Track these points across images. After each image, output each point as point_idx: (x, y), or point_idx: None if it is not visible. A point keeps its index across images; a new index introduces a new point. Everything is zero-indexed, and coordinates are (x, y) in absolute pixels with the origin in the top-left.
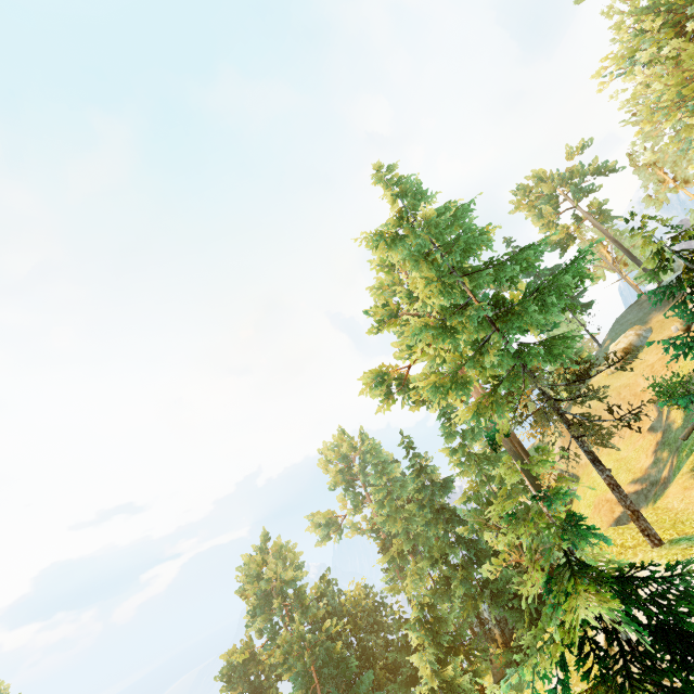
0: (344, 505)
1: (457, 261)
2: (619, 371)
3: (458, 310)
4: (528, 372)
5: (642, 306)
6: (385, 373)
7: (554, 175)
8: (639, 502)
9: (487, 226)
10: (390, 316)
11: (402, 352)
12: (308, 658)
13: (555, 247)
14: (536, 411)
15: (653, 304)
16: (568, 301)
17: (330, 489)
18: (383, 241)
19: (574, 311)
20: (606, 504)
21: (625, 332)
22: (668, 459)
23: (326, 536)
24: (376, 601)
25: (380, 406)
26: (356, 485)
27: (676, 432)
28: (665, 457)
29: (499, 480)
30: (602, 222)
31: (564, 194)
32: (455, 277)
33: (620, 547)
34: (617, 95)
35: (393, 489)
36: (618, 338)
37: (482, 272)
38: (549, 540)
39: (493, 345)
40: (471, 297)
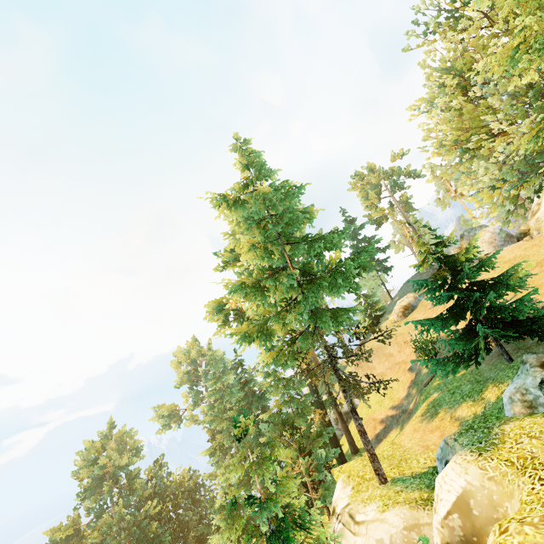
0: (187, 400)
1: (282, 231)
2: (399, 321)
3: (275, 272)
4: (317, 334)
5: (422, 276)
6: (225, 304)
7: (380, 170)
8: (392, 424)
9: (312, 206)
10: (235, 259)
11: (239, 291)
12: (124, 538)
13: (374, 223)
14: (318, 366)
15: (415, 290)
16: (351, 285)
17: (176, 387)
18: (226, 202)
19: (355, 292)
20: (372, 422)
21: (408, 293)
22: (415, 395)
23: (167, 425)
24: (198, 483)
25: (217, 330)
26: (199, 384)
27: (423, 376)
28: (414, 393)
29: (297, 402)
30: (407, 211)
31: (385, 185)
32: (278, 244)
33: (361, 478)
34: (422, 127)
35: (224, 394)
36: (403, 297)
37: (298, 244)
38: (321, 456)
39: (296, 306)
40: (288, 263)
